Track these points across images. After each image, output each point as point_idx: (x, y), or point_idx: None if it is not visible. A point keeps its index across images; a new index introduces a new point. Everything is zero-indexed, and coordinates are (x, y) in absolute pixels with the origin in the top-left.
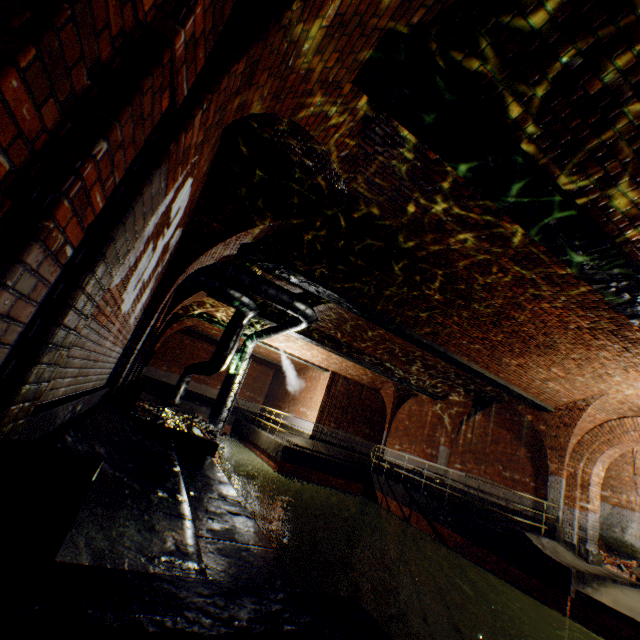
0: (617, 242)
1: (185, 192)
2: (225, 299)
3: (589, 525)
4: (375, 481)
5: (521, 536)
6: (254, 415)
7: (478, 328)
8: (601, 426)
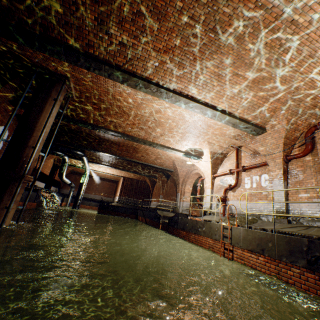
0: (83, 121)
1: (2, 129)
2: (51, 154)
3: (184, 206)
4: (138, 212)
5: (156, 211)
6: (110, 202)
7: (116, 147)
8: (187, 172)
